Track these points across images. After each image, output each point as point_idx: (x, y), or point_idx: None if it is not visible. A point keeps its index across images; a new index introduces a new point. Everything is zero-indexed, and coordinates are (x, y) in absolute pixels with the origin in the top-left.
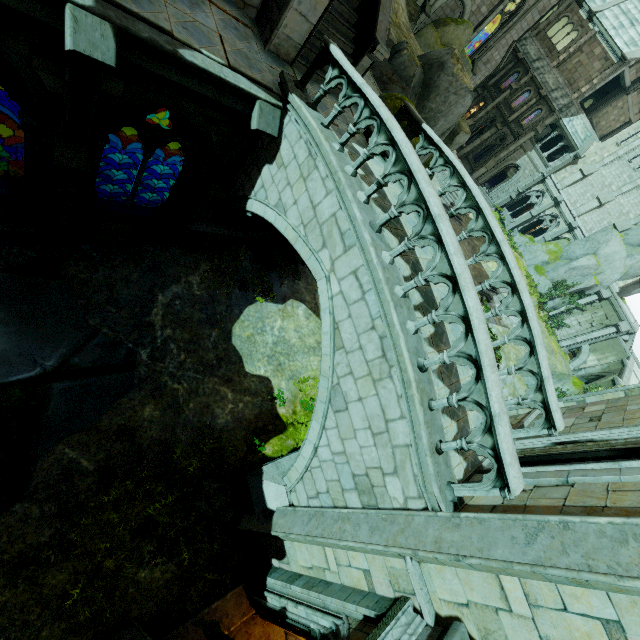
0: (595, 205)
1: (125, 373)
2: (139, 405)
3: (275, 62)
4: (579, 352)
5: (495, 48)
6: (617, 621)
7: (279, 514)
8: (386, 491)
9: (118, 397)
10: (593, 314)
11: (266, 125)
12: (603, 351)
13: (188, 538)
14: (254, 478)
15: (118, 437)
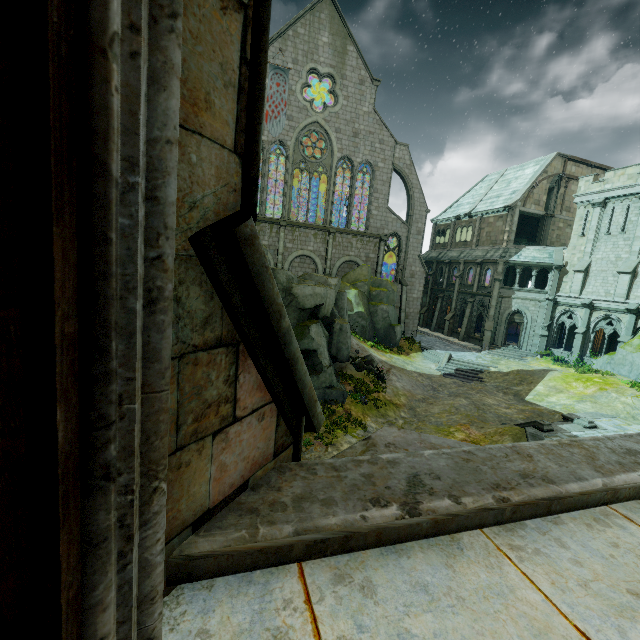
0: (627, 278)
1: None
2: None
3: None
4: None
5: (408, 266)
6: None
7: None
8: None
9: None
10: None
11: None
12: None
13: None
14: None
15: None
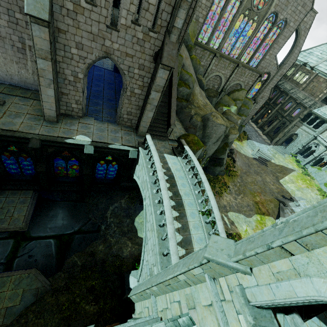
0: None
1: (96, 233)
2: (98, 245)
3: (139, 138)
4: None
5: (263, 92)
6: (180, 300)
7: (132, 289)
8: (154, 273)
9: (93, 241)
10: None
11: (133, 156)
12: None
13: (104, 298)
14: (127, 274)
15: (90, 255)
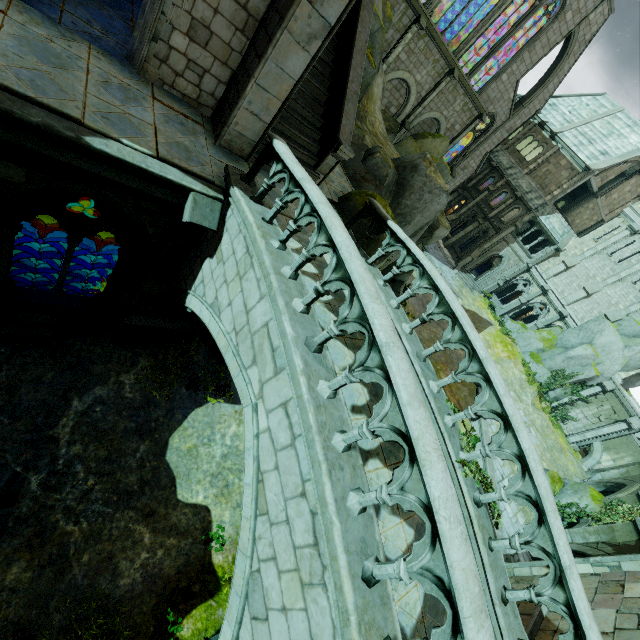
0: (583, 295)
1: None
2: (3, 563)
3: (227, 156)
4: (591, 450)
5: (471, 157)
6: None
7: None
8: None
9: None
10: (599, 407)
11: (202, 218)
12: (617, 450)
13: None
14: None
15: None
